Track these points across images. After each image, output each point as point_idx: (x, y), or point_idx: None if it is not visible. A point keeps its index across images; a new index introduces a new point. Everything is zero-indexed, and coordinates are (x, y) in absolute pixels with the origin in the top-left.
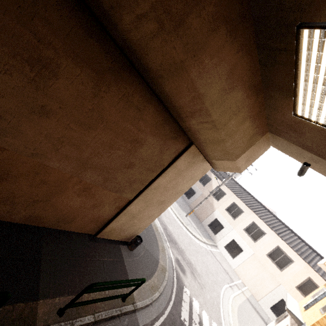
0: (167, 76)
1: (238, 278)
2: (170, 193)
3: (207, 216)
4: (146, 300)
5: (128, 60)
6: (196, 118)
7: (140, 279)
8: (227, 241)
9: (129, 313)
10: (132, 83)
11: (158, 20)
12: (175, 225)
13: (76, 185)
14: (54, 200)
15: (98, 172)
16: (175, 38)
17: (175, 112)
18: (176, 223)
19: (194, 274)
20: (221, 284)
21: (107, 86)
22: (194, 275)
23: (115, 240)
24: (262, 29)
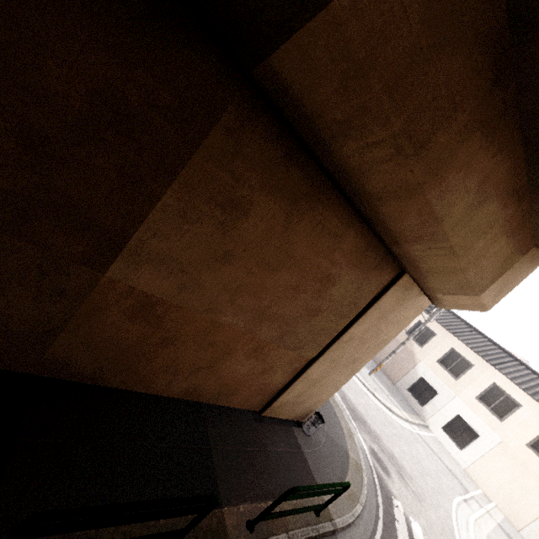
0: (390, 199)
1: (474, 485)
2: (367, 346)
3: (404, 374)
4: (346, 516)
5: (330, 181)
6: (422, 244)
7: (345, 484)
8: (446, 417)
9: (327, 535)
10: (331, 206)
11: (396, 147)
12: (357, 392)
13: (246, 344)
14: (219, 366)
15: (275, 325)
16: (415, 161)
17: (389, 237)
18: (357, 388)
19: (402, 476)
20: (449, 496)
21: (301, 216)
22: (404, 478)
23: (284, 419)
24: (535, 125)
